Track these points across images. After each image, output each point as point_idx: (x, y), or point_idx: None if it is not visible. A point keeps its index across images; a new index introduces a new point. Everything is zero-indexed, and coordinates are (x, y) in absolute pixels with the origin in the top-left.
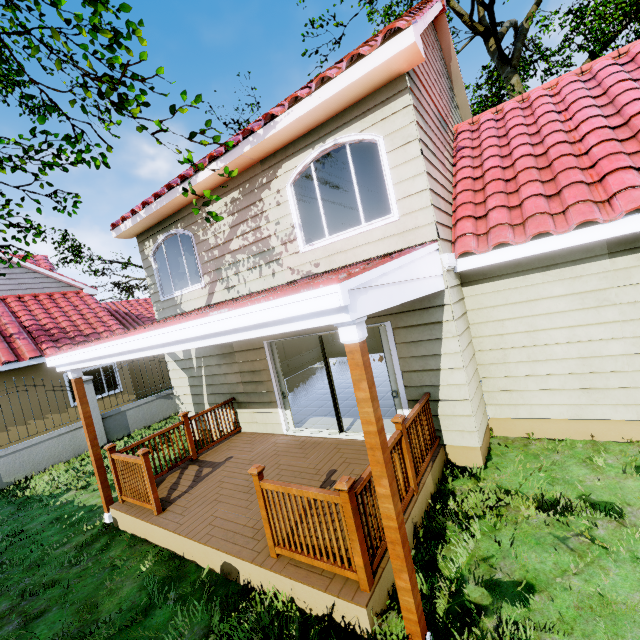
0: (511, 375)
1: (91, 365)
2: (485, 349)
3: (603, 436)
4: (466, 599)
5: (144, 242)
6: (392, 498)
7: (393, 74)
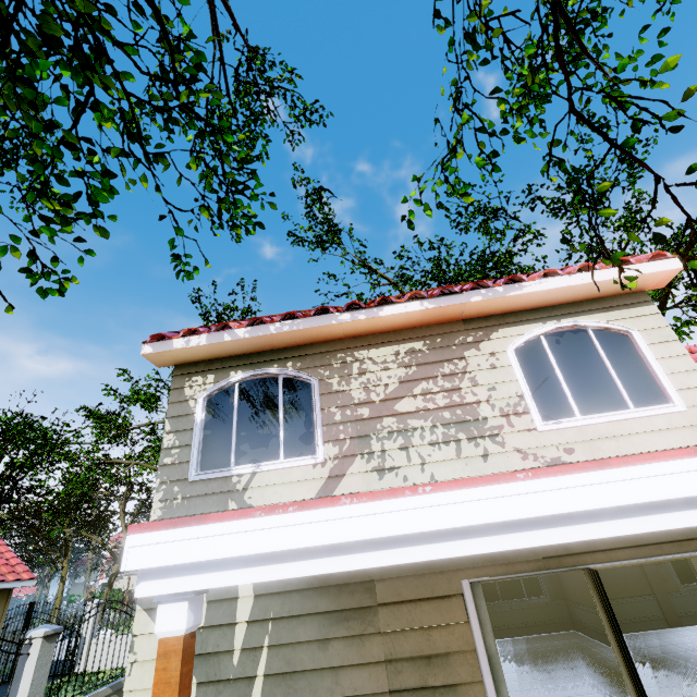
0: None
1: (434, 556)
2: None
3: None
4: None
5: (191, 376)
6: None
7: (639, 287)
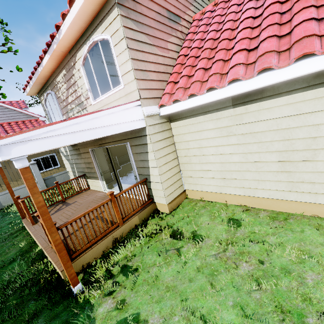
0: (193, 169)
1: None
2: (182, 156)
3: (230, 202)
4: (110, 271)
5: (40, 97)
6: (50, 234)
7: None
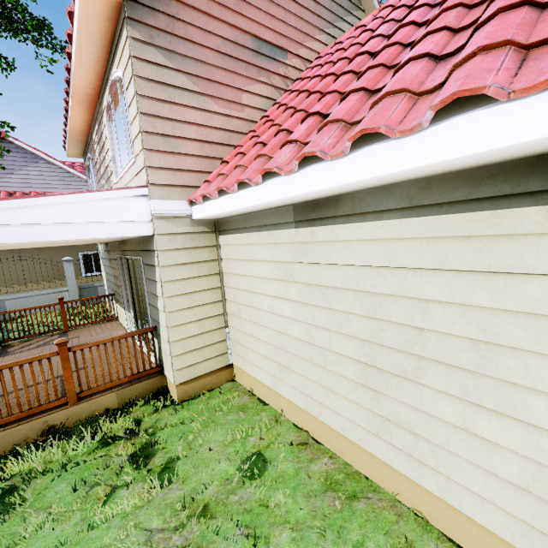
0: (242, 330)
1: None
2: (230, 299)
3: (288, 414)
4: None
5: (85, 162)
6: None
7: (112, 3)
